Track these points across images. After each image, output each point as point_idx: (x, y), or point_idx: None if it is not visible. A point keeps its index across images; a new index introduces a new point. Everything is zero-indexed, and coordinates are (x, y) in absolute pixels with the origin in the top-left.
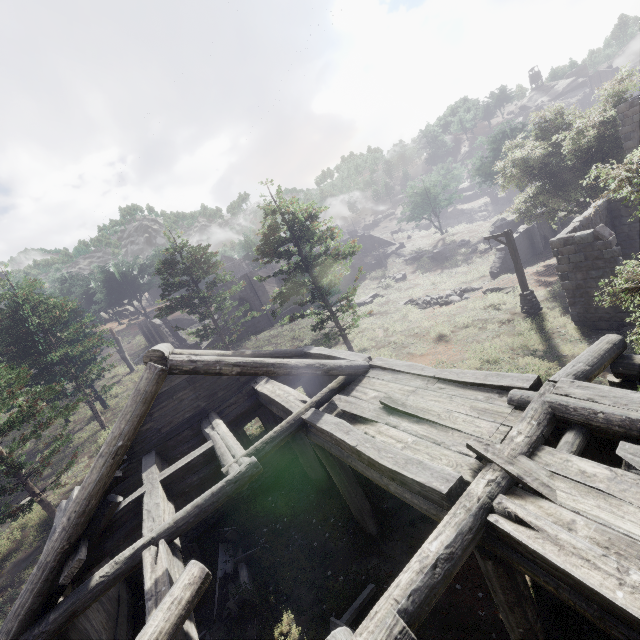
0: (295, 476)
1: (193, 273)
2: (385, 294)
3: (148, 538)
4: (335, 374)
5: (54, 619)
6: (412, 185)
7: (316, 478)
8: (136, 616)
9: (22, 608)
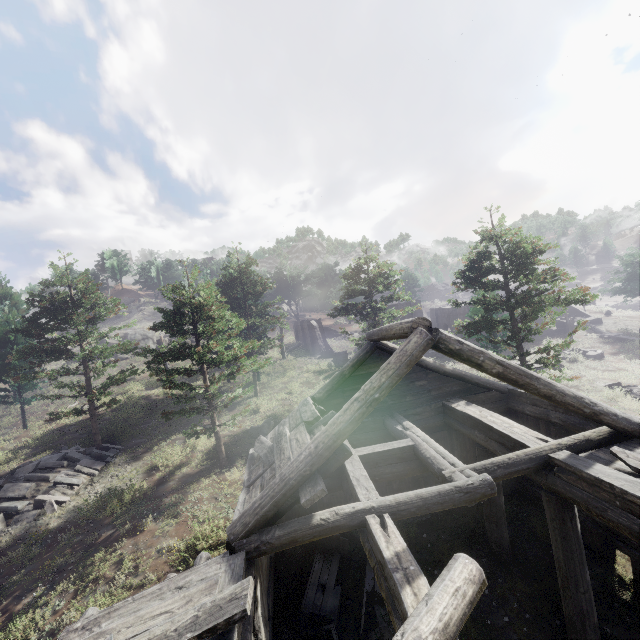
0: (458, 525)
1: (376, 284)
2: (569, 368)
3: (368, 505)
4: (605, 421)
5: (279, 536)
6: (635, 252)
7: (498, 541)
8: (278, 579)
9: (261, 509)
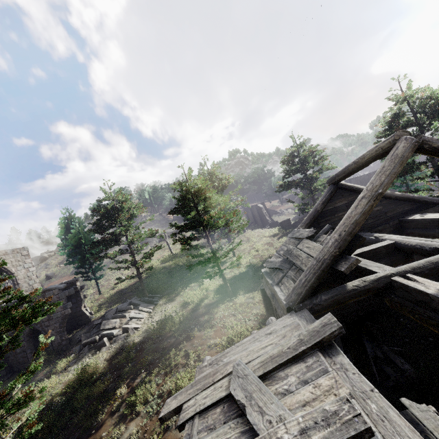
0: None
1: (309, 161)
2: None
3: (388, 272)
4: None
5: (325, 299)
6: None
7: None
8: None
9: (308, 282)
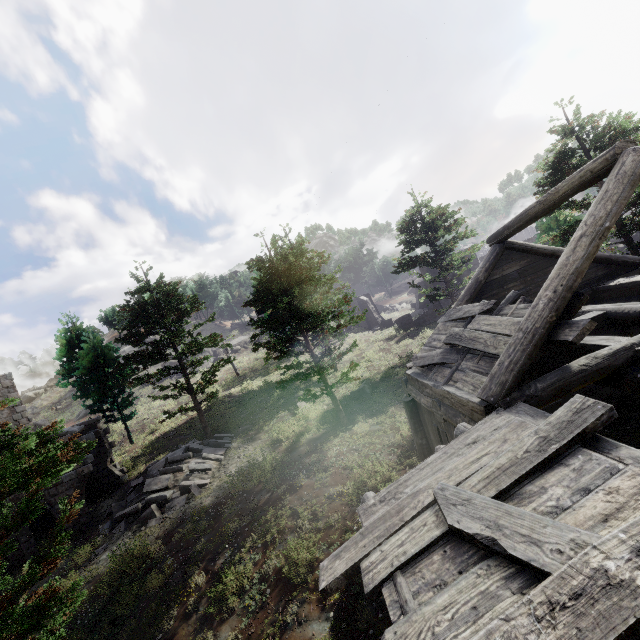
0: None
1: (439, 226)
2: None
3: (626, 343)
4: None
5: (543, 388)
6: None
7: None
8: None
9: (515, 364)
